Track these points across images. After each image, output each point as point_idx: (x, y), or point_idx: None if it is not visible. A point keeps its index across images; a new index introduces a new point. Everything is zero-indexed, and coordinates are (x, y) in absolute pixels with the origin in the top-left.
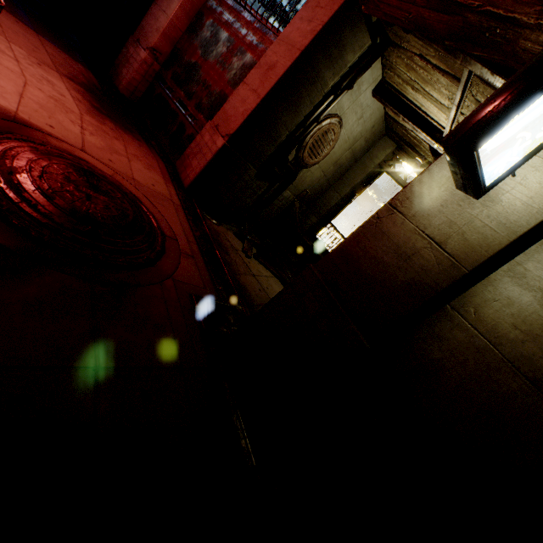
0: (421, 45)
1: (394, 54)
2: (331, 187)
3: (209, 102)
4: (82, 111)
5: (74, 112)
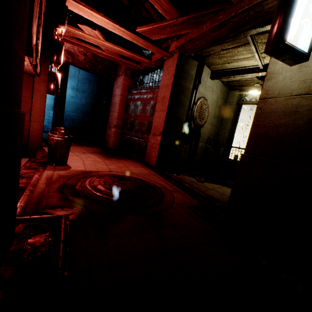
0: (219, 47)
1: (210, 59)
2: (219, 129)
3: (145, 128)
4: (103, 160)
5: (101, 161)
